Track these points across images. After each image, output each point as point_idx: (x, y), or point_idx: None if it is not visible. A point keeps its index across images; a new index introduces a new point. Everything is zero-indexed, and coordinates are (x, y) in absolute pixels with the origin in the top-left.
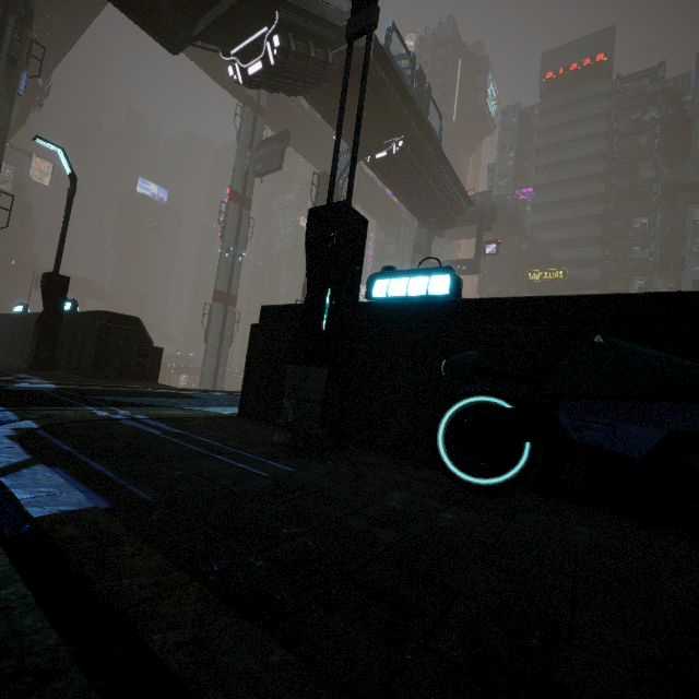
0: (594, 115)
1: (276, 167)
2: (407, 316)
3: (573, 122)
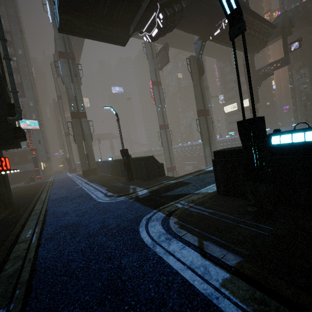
0: None
1: (167, 62)
2: (295, 151)
3: None
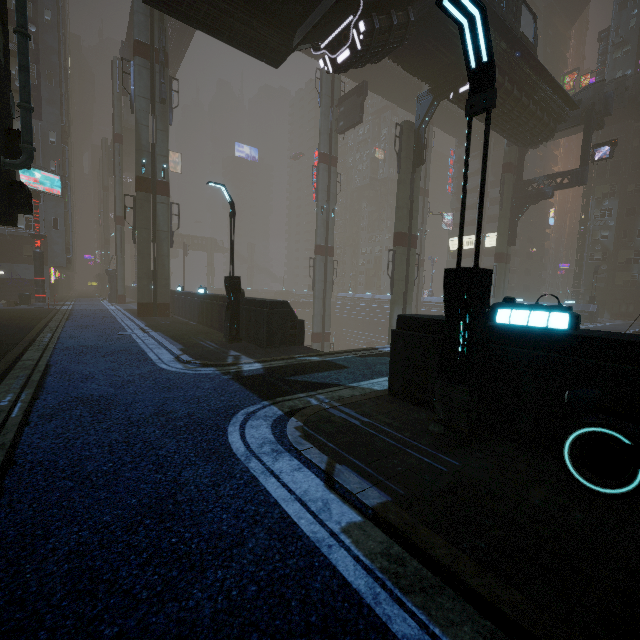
0: None
1: (357, 121)
2: (529, 341)
3: None
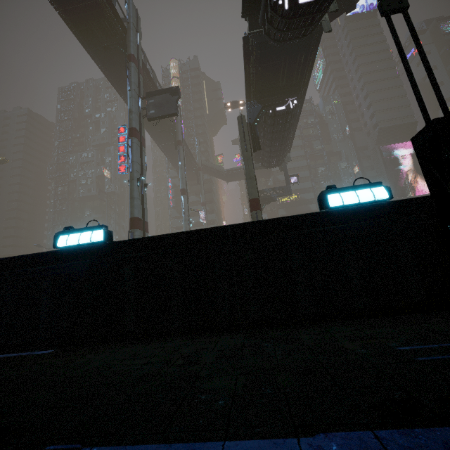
0: None
1: (174, 113)
2: None
3: None
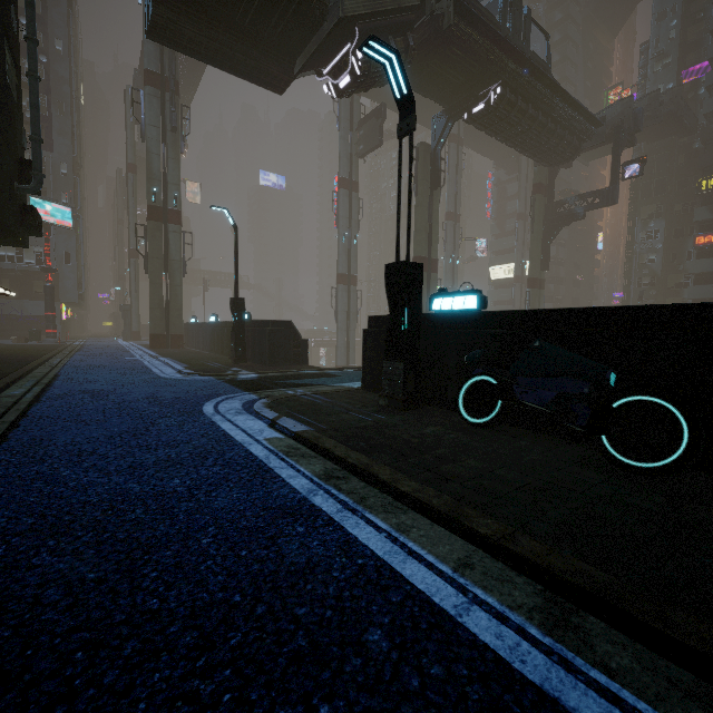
0: None
1: (377, 145)
2: (454, 323)
3: None
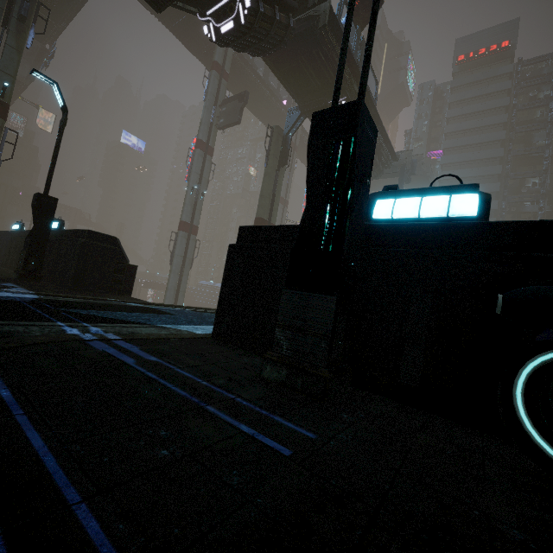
0: (498, 91)
1: (236, 121)
2: (418, 240)
3: (480, 97)
